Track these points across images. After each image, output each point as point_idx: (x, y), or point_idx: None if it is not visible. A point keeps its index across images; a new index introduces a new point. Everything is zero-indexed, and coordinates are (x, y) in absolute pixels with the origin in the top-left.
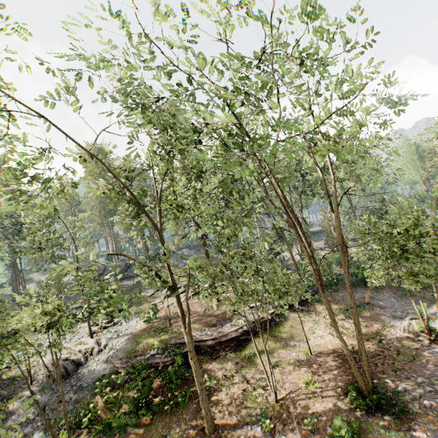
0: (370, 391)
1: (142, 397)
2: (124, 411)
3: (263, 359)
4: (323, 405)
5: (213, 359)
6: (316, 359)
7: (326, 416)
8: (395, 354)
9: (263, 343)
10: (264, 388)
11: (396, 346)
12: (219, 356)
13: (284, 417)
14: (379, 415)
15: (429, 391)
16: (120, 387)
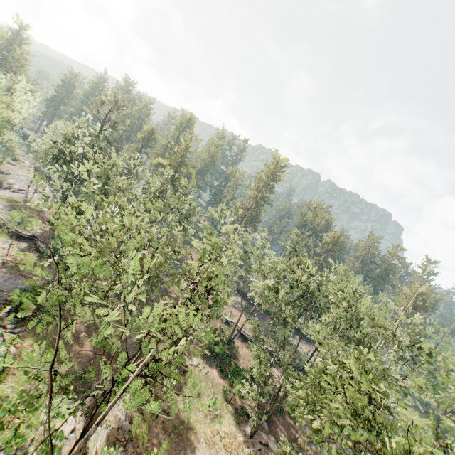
0: None
1: None
2: None
3: None
4: None
5: None
6: None
7: None
8: None
9: None
10: None
11: None
12: None
13: None
14: None
15: None
16: None
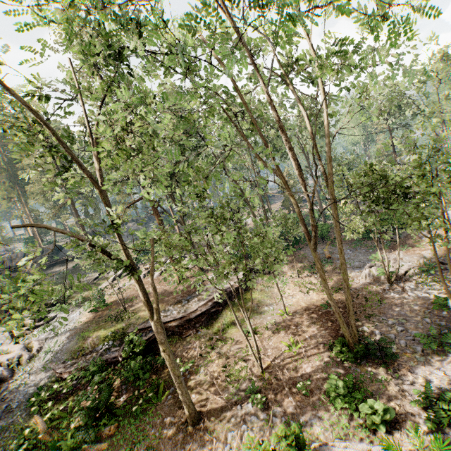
0: (356, 343)
1: (101, 406)
2: (78, 425)
3: (238, 329)
4: (310, 365)
5: (183, 339)
6: (293, 319)
7: (316, 376)
8: (363, 302)
9: (247, 315)
10: (246, 359)
11: (362, 294)
12: (189, 335)
13: (274, 387)
14: (366, 363)
15: (402, 330)
16: (67, 396)
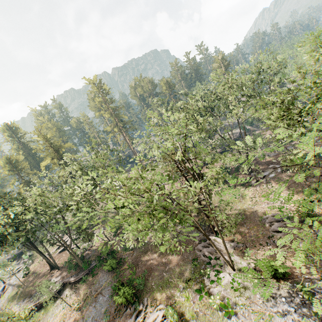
0: None
1: None
2: None
3: None
4: None
5: None
6: None
7: None
8: None
9: None
10: None
11: None
12: None
13: None
14: None
15: None
16: None
